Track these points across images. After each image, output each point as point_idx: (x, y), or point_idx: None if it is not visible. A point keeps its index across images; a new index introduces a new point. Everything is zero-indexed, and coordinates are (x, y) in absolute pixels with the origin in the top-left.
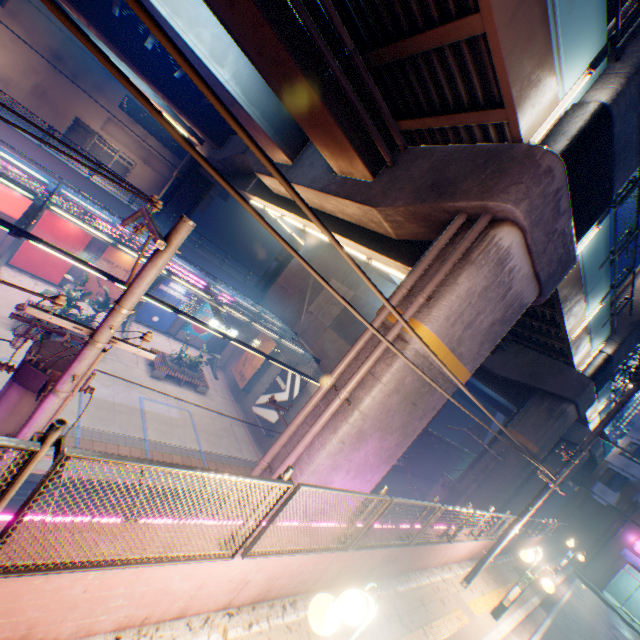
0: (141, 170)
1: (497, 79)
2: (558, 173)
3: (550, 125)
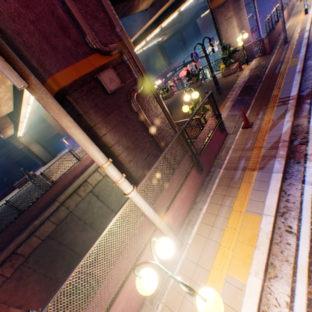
0: None
1: None
2: None
3: None
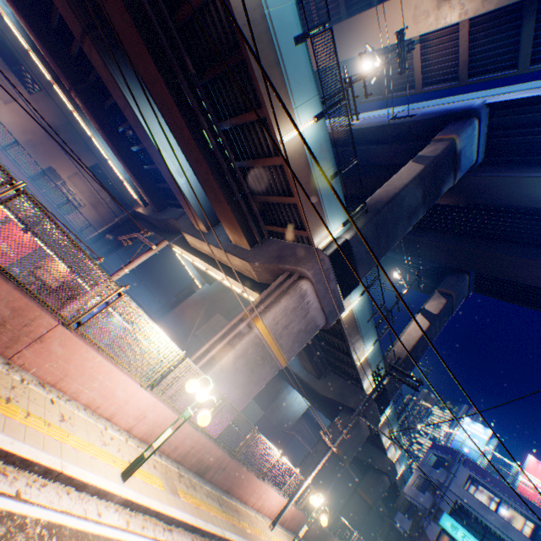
0: (88, 210)
1: (303, 220)
2: (327, 261)
3: (328, 242)
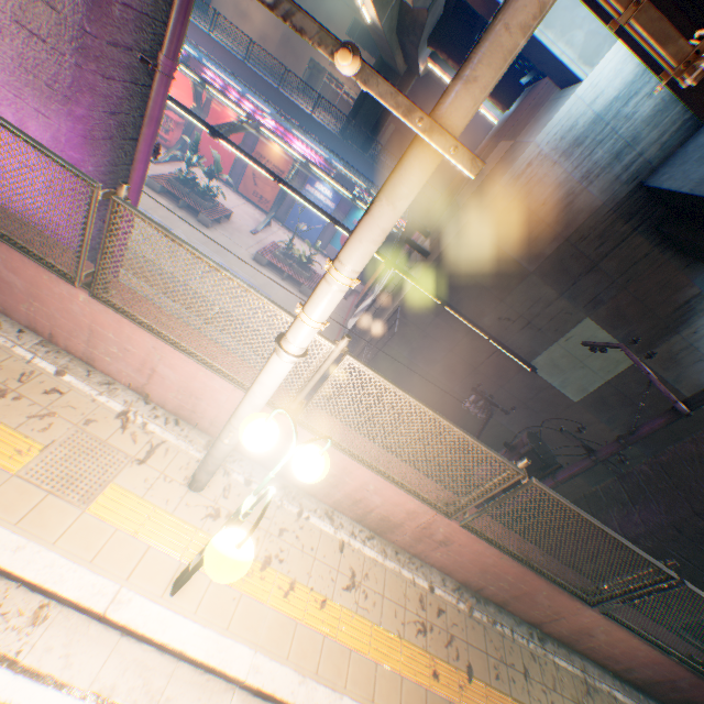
0: None
1: None
2: None
3: None
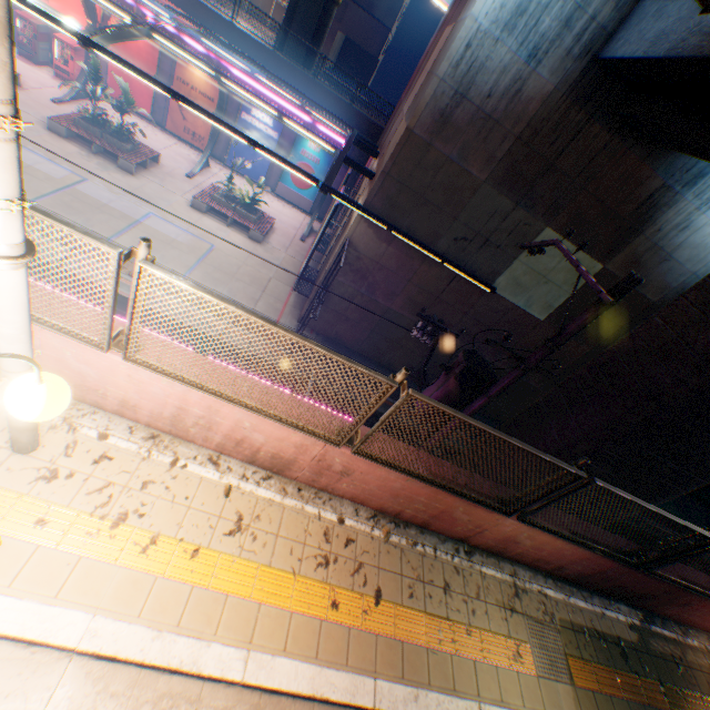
0: None
1: None
2: None
3: None
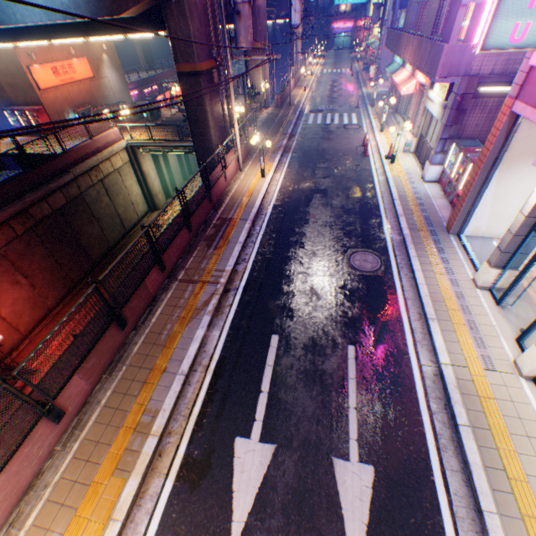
0: None
1: None
2: None
3: None
